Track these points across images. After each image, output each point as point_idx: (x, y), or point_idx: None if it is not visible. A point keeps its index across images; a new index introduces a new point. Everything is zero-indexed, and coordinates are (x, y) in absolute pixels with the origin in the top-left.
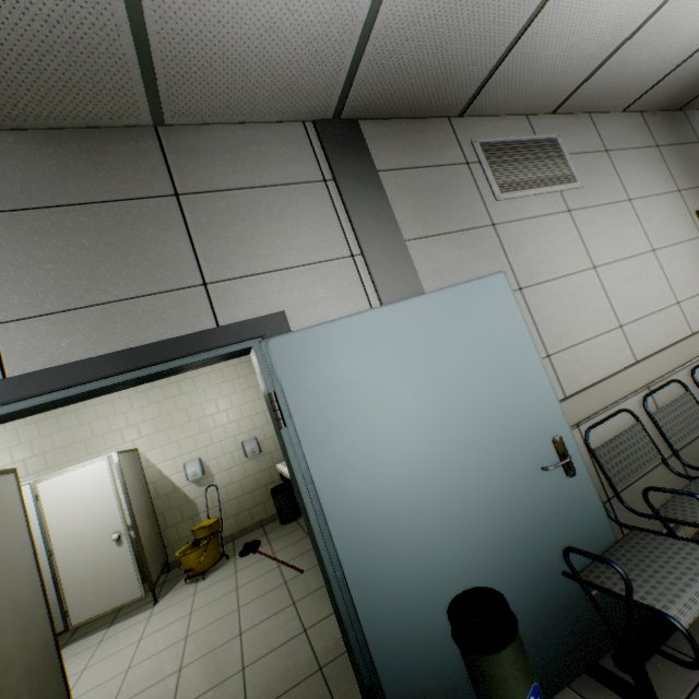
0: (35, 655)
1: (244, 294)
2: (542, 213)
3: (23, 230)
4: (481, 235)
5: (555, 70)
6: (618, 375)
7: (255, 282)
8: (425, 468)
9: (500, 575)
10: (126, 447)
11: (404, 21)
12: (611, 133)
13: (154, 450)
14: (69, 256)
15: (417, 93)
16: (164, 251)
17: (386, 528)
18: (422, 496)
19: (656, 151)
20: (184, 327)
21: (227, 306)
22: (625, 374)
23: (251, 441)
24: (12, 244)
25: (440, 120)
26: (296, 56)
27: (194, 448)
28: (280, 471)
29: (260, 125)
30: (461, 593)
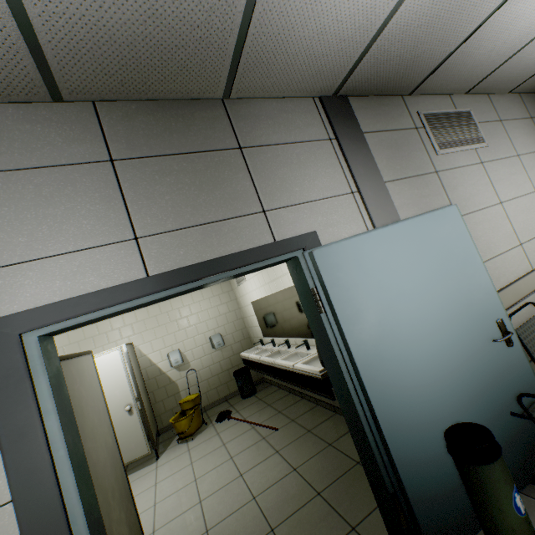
0: (121, 487)
1: (288, 218)
2: (465, 164)
3: (148, 172)
4: (429, 179)
5: (478, 63)
6: (524, 278)
7: (294, 210)
8: (419, 340)
9: (472, 414)
10: (123, 341)
11: (401, 29)
12: (502, 108)
13: (145, 344)
14: (178, 190)
15: (390, 78)
16: (236, 188)
17: (398, 382)
18: (418, 360)
19: (531, 121)
20: (254, 241)
21: (279, 227)
22: (528, 277)
23: (217, 336)
24: (142, 181)
25: (397, 97)
26: (328, 51)
27: (175, 342)
28: (245, 357)
29: (286, 99)
30: (450, 427)
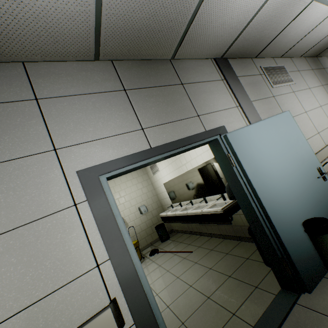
0: None
1: (210, 119)
2: (286, 92)
3: (142, 96)
4: (271, 100)
5: (288, 41)
6: (323, 149)
7: (212, 115)
8: (282, 178)
9: (313, 215)
10: None
11: (258, 22)
12: (298, 65)
13: None
14: (157, 105)
15: (248, 48)
16: (183, 104)
17: (276, 199)
18: (284, 188)
19: (312, 71)
20: (196, 130)
21: (206, 123)
22: (325, 149)
23: (143, 206)
24: (140, 100)
25: (249, 59)
26: (223, 34)
27: None
28: (164, 215)
29: (199, 59)
30: (304, 221)
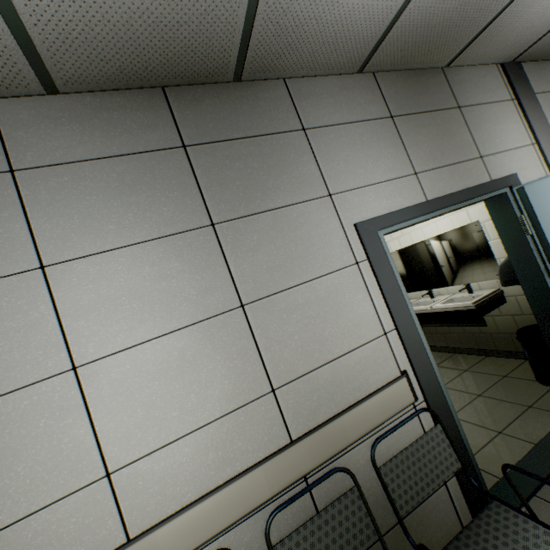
0: None
1: (496, 163)
2: None
3: (411, 126)
4: None
5: None
6: None
7: (498, 157)
8: None
9: None
10: None
11: None
12: None
13: None
14: (430, 140)
15: None
16: (462, 139)
17: None
18: None
19: None
20: (478, 179)
21: (491, 169)
22: None
23: None
24: (410, 132)
25: None
26: (537, 23)
27: None
28: None
29: (479, 66)
30: None
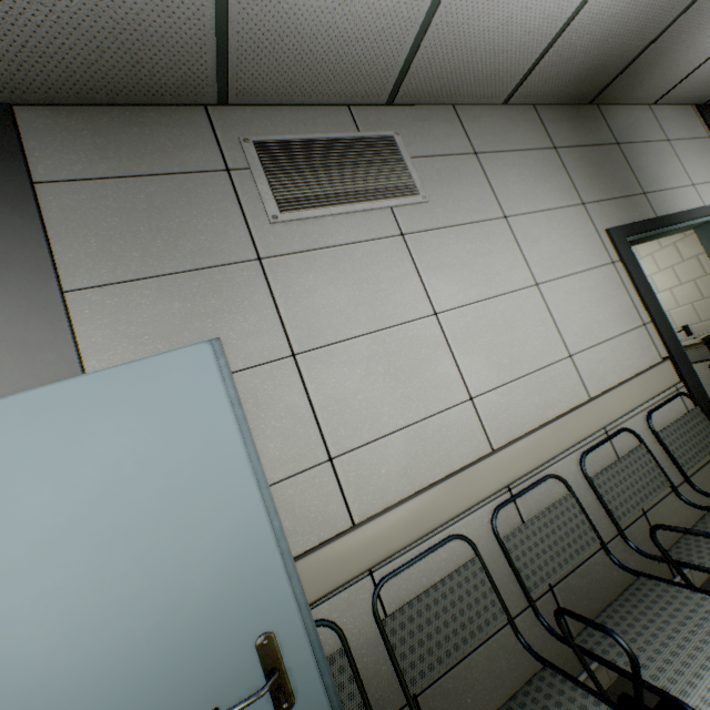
0: None
1: None
2: (354, 239)
3: None
4: (232, 275)
5: (344, 34)
6: (452, 479)
7: None
8: None
9: None
10: None
11: None
12: (485, 131)
13: None
14: None
15: (97, 62)
16: None
17: None
18: None
19: (554, 153)
20: None
21: None
22: (465, 475)
23: None
24: None
25: (189, 109)
26: None
27: None
28: None
29: None
30: None
